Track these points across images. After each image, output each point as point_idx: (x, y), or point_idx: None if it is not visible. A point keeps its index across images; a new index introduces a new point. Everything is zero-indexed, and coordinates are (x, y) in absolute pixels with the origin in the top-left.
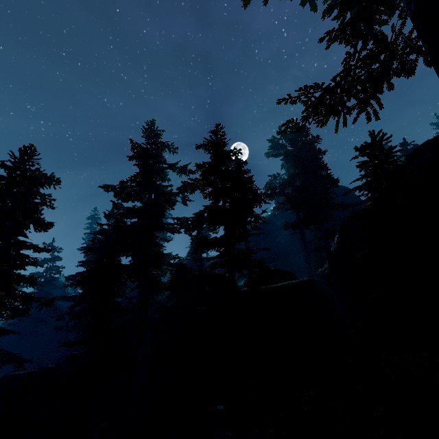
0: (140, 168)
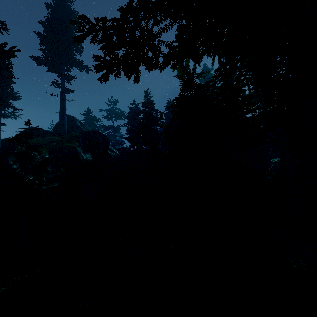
0: None
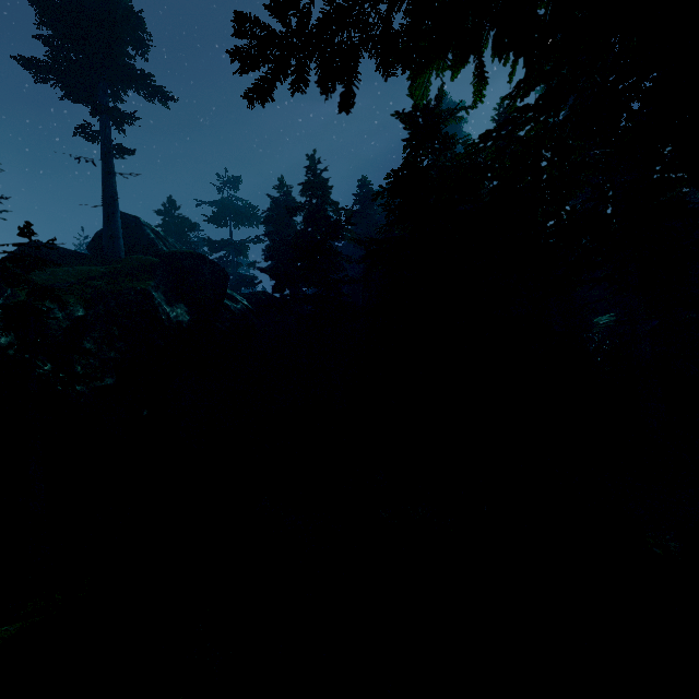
0: None
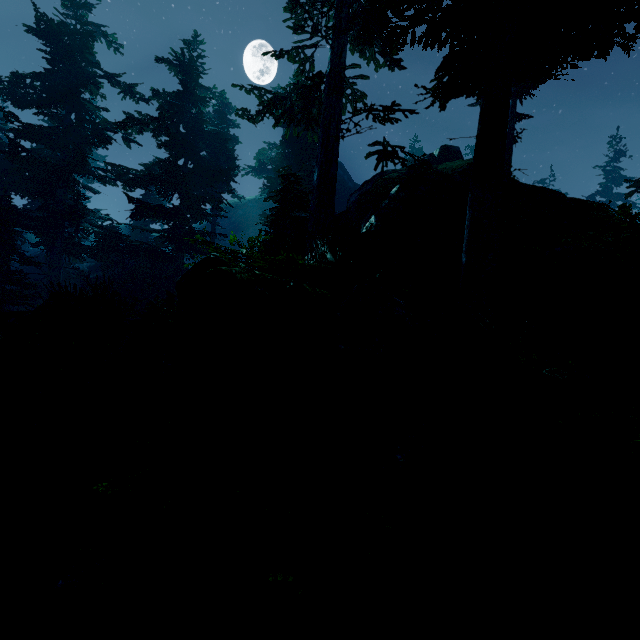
0: (53, 65)
